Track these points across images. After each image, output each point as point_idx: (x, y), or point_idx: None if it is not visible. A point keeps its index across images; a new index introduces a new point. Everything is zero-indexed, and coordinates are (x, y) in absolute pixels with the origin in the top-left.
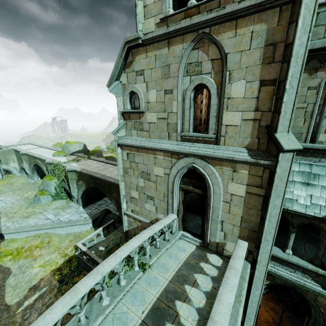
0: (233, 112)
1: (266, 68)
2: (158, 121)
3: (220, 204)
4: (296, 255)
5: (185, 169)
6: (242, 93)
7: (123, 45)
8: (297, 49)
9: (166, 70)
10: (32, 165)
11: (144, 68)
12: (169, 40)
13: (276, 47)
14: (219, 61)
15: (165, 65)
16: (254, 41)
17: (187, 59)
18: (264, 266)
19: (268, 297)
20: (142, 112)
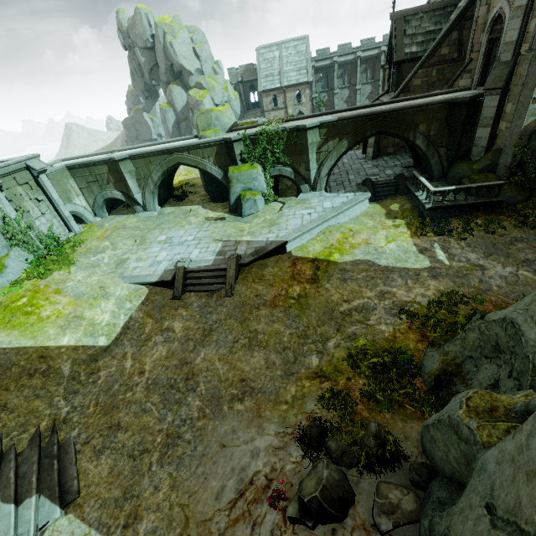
0: None
1: None
2: None
3: None
4: None
5: None
6: None
7: None
8: None
9: None
10: (157, 174)
11: None
12: None
13: None
14: None
15: None
16: None
17: None
18: None
19: None
20: None
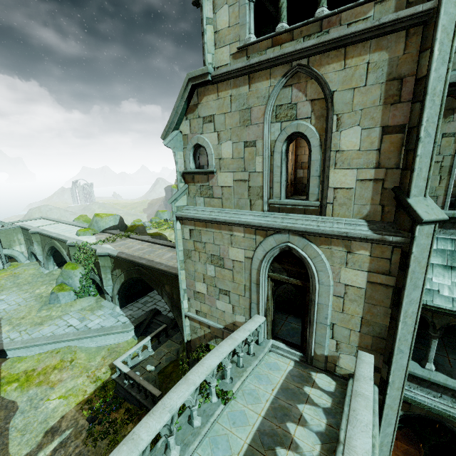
0: (343, 170)
1: (390, 109)
2: (234, 185)
3: (330, 300)
4: (441, 372)
5: (276, 251)
6: (357, 145)
7: (185, 83)
8: (434, 84)
9: (247, 115)
10: (46, 248)
11: (214, 113)
12: (250, 75)
13: (403, 82)
14: (321, 102)
15: (245, 109)
16: (371, 74)
17: (276, 100)
18: (398, 390)
19: (397, 434)
20: (212, 173)
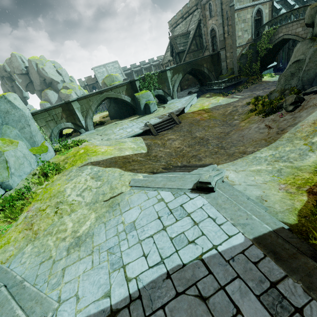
0: None
1: None
2: None
3: (264, 18)
4: None
5: (256, 11)
6: None
7: None
8: None
9: None
10: (94, 106)
11: None
12: None
13: None
14: None
15: None
16: None
17: None
18: None
19: None
20: None
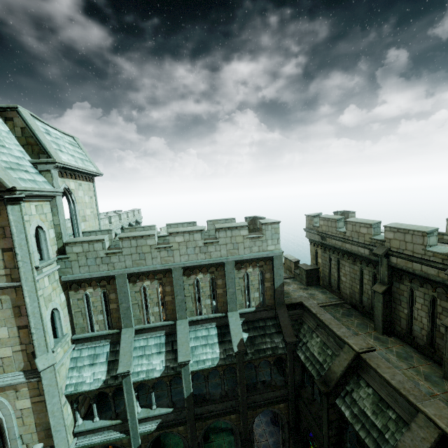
0: (4, 348)
1: (19, 319)
2: None
3: (14, 422)
4: (102, 419)
5: None
6: (7, 335)
7: None
8: (32, 310)
9: None
10: None
11: None
12: None
13: (21, 308)
14: None
15: None
16: (4, 304)
17: None
18: None
19: None
20: None
